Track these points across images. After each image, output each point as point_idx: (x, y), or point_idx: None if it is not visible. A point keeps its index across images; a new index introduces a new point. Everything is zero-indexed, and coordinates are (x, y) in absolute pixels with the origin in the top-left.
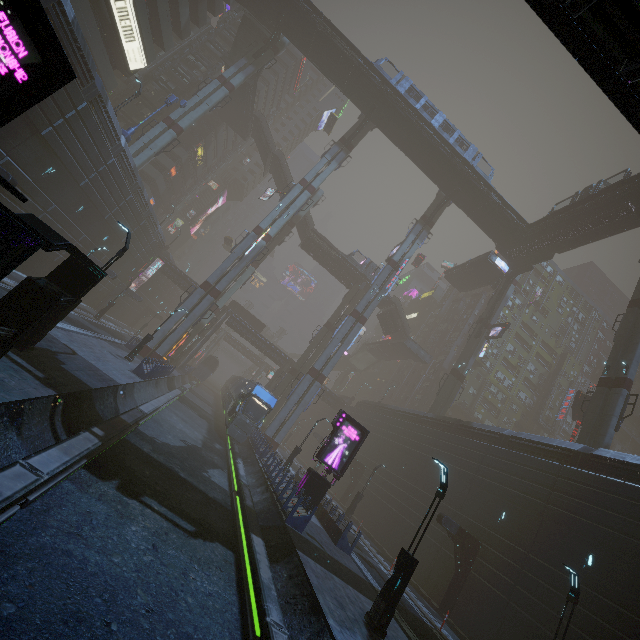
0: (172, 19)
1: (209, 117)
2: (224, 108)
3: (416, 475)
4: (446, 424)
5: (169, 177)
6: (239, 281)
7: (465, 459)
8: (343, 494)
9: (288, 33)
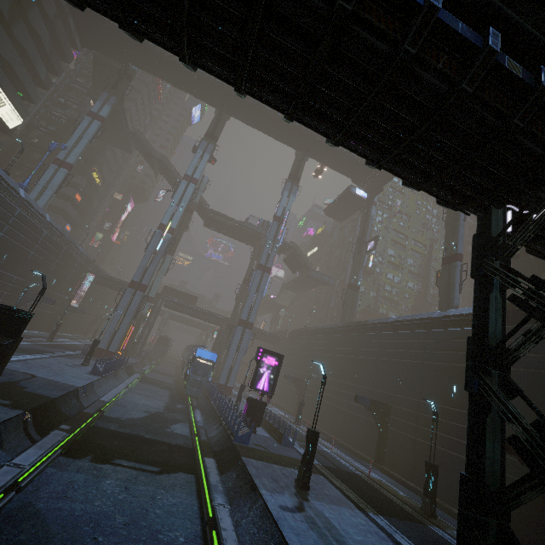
0: (32, 77)
1: (94, 143)
2: (104, 133)
3: (341, 373)
4: (351, 328)
5: (76, 203)
6: (162, 270)
7: (368, 349)
8: (295, 407)
9: (135, 62)
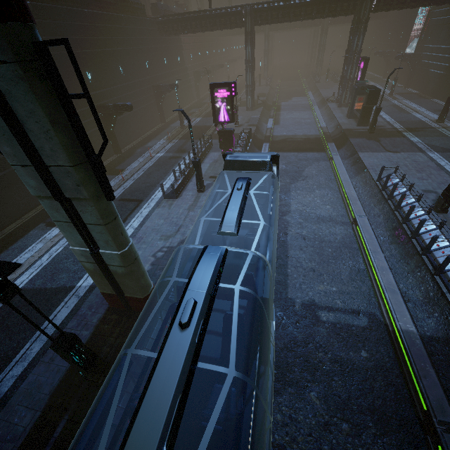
0: None
1: None
2: None
3: None
4: None
5: None
6: None
7: None
8: None
9: None
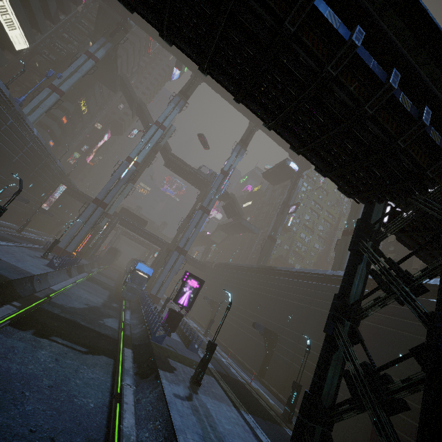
0: (44, 10)
1: (86, 78)
2: (96, 71)
3: (247, 303)
4: (263, 270)
5: (62, 124)
6: (123, 194)
7: (272, 289)
8: (207, 323)
9: (133, 18)
